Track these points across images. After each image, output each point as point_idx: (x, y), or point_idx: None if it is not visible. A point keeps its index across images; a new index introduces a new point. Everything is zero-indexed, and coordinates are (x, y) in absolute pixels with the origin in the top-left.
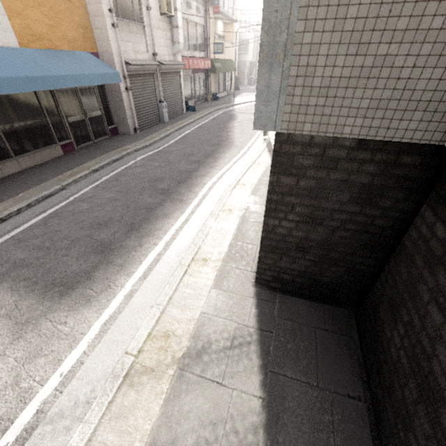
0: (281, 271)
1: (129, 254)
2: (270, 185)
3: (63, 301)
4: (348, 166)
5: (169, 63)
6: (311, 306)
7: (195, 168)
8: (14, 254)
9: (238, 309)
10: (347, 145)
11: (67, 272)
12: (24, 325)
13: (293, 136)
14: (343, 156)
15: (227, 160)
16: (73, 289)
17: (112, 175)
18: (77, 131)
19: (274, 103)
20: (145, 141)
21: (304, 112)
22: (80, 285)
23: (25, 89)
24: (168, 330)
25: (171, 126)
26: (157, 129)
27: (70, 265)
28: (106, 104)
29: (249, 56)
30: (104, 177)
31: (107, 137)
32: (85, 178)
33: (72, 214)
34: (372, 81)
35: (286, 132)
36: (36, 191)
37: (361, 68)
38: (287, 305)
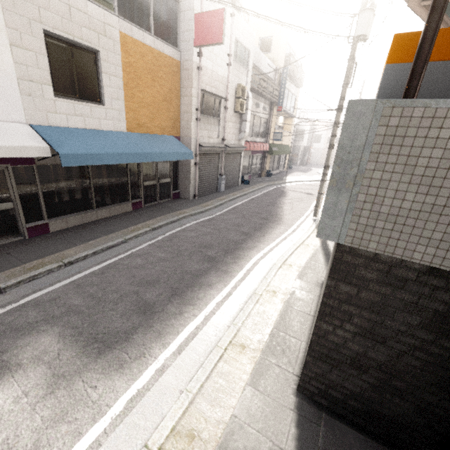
0: (330, 385)
1: (168, 320)
2: (326, 289)
3: (99, 360)
4: (417, 288)
5: (234, 146)
6: (367, 445)
7: (243, 240)
8: (71, 299)
9: (275, 423)
10: (416, 268)
11: (110, 328)
12: (59, 378)
13: (356, 249)
14: (411, 277)
15: (275, 236)
16: (111, 349)
17: (167, 235)
18: (147, 193)
19: (340, 219)
20: (201, 207)
21: (370, 232)
22: (118, 346)
23: (121, 161)
24: (194, 429)
25: (225, 196)
26: (213, 198)
27: (114, 321)
28: (176, 174)
29: (304, 143)
30: (160, 236)
31: (170, 199)
32: (144, 235)
33: (127, 268)
34: (445, 217)
35: (349, 245)
36: (103, 241)
37: (432, 205)
38: (335, 434)
